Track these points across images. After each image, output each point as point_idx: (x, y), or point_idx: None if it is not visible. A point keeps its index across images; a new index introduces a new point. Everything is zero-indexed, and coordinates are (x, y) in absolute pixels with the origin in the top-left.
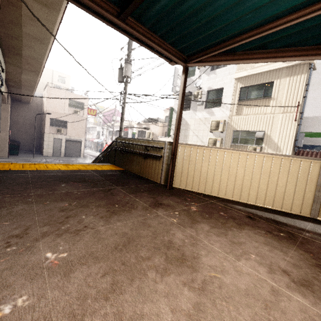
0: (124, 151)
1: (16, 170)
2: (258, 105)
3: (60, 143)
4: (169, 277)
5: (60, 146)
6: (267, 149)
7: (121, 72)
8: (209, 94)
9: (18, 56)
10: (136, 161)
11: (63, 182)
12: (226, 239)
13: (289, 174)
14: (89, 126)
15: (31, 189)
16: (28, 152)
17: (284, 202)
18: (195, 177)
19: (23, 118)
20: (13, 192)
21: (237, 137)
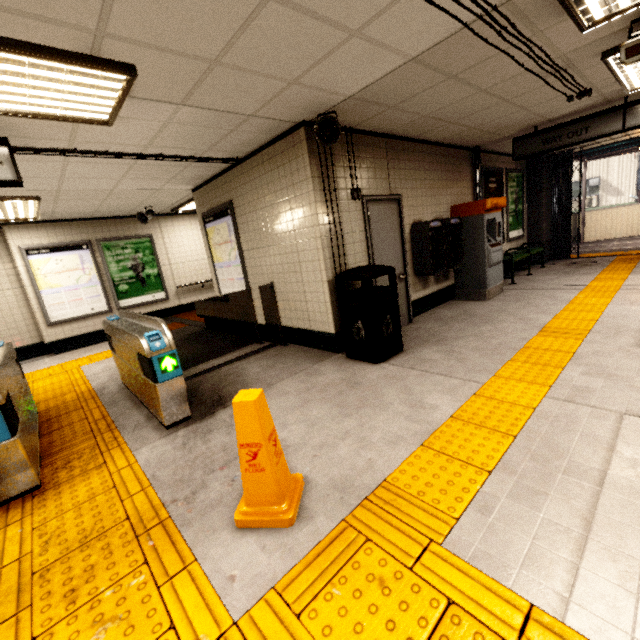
0: None
1: None
2: None
3: None
4: None
5: None
6: (605, 197)
7: None
8: None
9: None
10: None
11: None
12: None
13: None
14: None
15: None
16: None
17: None
18: (597, 231)
19: None
20: None
21: None
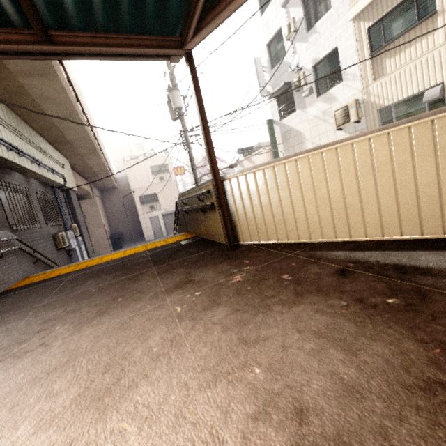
0: (188, 211)
1: (64, 273)
2: (412, 42)
3: (158, 221)
4: (45, 433)
5: (159, 224)
6: None
7: (171, 106)
8: (317, 70)
9: (68, 145)
10: (199, 221)
11: (95, 277)
12: (235, 336)
13: (438, 155)
14: (188, 189)
15: (49, 296)
16: (132, 241)
17: (445, 219)
18: (267, 220)
19: (116, 207)
20: (26, 305)
21: (389, 117)
